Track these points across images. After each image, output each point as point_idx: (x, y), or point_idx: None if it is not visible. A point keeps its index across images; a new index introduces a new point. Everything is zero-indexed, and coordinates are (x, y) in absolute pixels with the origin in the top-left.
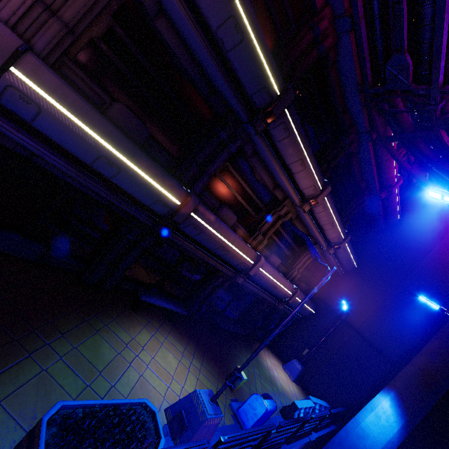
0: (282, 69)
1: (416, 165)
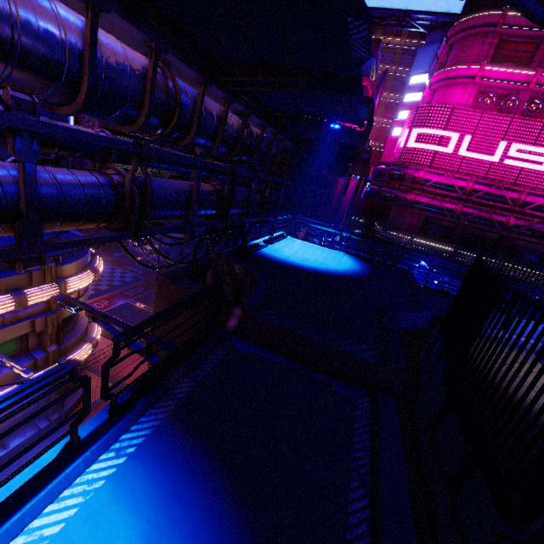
0: (453, 241)
1: (539, 239)
